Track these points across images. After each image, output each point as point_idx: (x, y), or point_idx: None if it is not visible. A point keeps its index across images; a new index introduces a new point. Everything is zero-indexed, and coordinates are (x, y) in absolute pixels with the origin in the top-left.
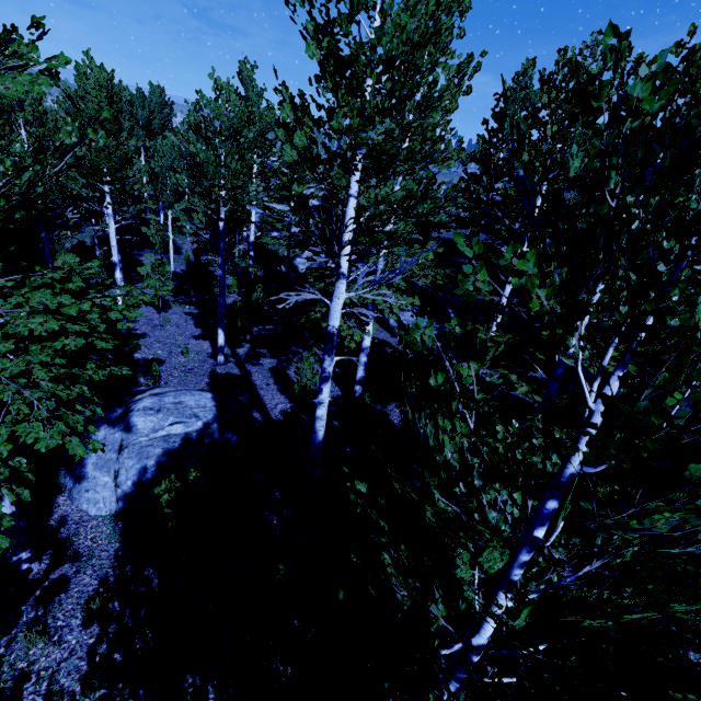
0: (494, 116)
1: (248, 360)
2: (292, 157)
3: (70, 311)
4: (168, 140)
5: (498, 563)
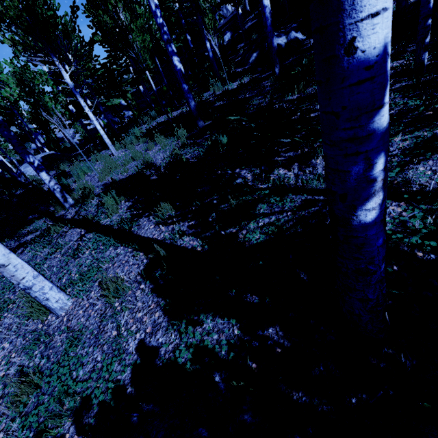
0: None
1: None
2: None
3: None
4: None
5: None
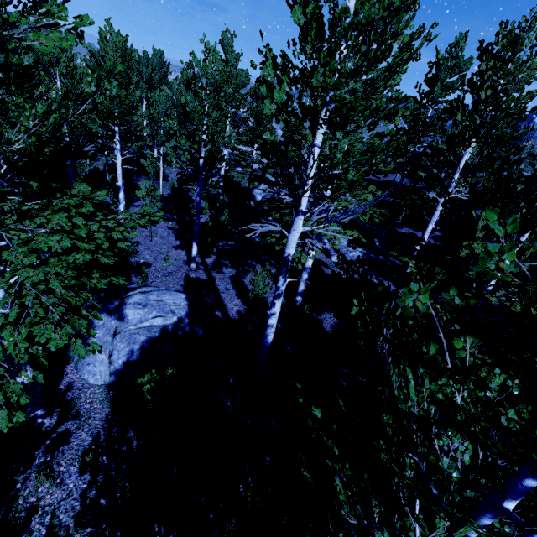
0: (426, 81)
1: (213, 269)
2: (272, 110)
3: (81, 233)
4: (164, 92)
5: (467, 532)
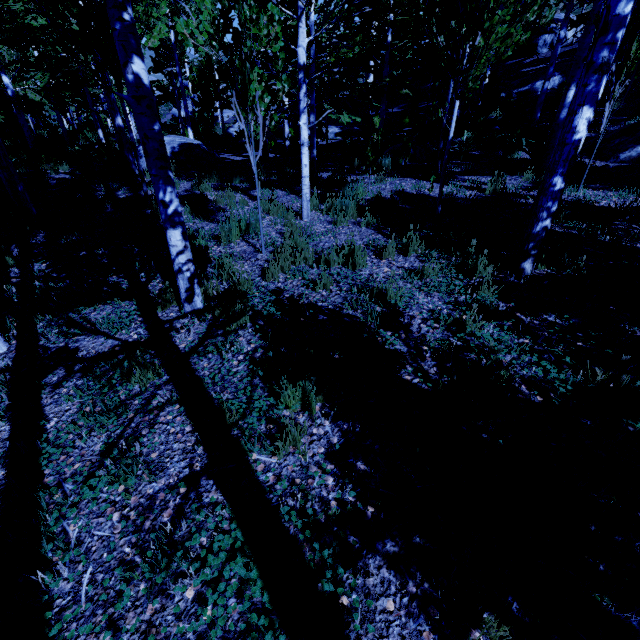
0: None
1: None
2: None
3: None
4: None
5: None
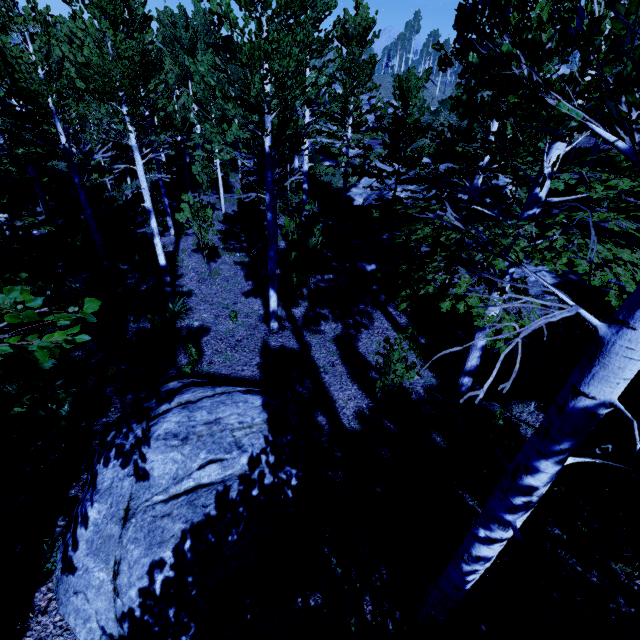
0: None
1: (306, 326)
2: None
3: None
4: (208, 55)
5: None
